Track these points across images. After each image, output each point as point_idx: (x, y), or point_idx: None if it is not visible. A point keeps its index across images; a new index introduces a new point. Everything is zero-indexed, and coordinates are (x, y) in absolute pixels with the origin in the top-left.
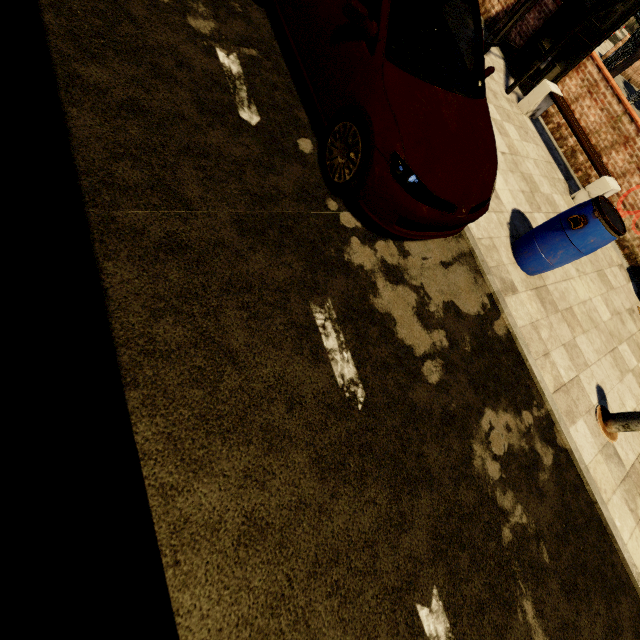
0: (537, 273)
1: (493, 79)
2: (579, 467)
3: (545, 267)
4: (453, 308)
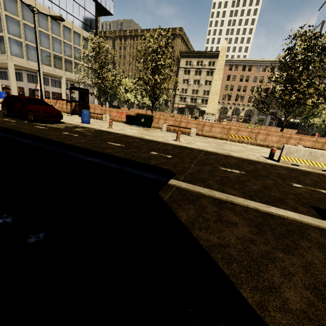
0: (88, 123)
1: (75, 117)
2: (101, 130)
3: (86, 120)
4: (66, 126)
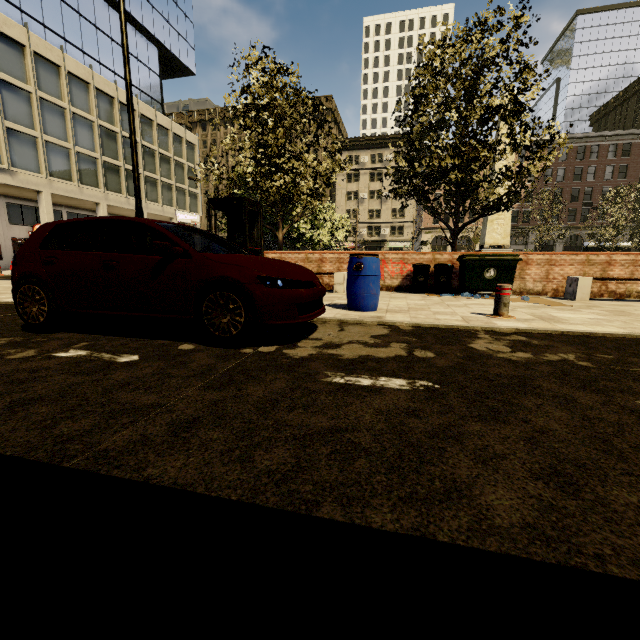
0: (376, 306)
1: None
2: (531, 330)
3: (375, 298)
4: (377, 336)
